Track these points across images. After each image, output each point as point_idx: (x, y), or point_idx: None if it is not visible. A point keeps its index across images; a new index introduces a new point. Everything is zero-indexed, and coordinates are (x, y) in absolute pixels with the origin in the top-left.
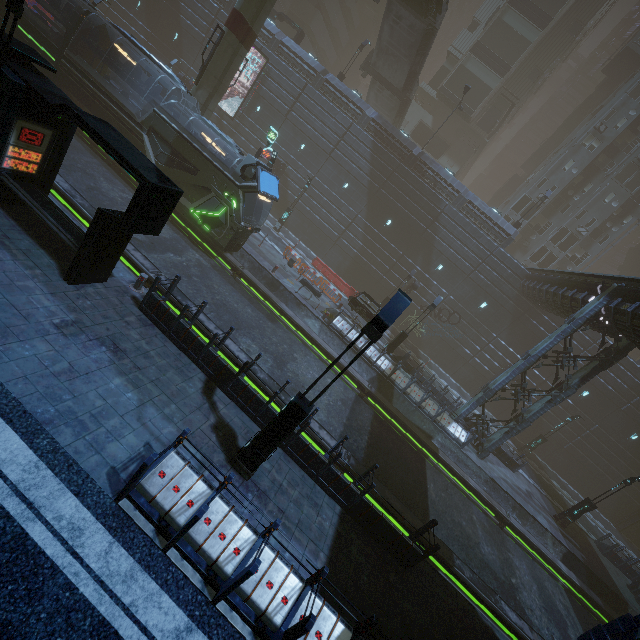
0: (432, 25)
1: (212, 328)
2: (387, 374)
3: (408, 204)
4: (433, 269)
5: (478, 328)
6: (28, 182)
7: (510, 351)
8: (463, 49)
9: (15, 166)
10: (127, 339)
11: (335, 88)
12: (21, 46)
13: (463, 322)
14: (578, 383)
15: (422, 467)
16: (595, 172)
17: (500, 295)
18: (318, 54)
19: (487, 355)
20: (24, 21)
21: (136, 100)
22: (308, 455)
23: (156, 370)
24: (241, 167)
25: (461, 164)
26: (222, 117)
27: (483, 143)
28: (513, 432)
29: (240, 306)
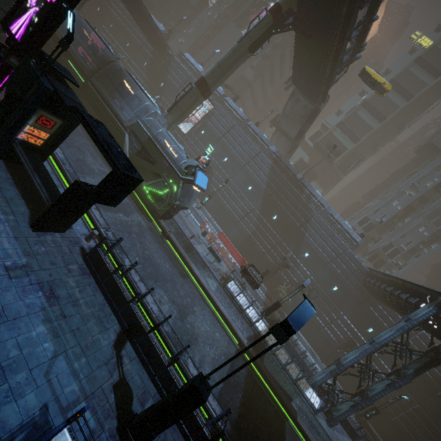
0: (318, 108)
1: (137, 280)
2: (262, 335)
3: (289, 208)
4: (301, 255)
5: (330, 305)
6: (32, 150)
7: (352, 328)
8: (332, 124)
9: (27, 138)
10: (64, 286)
11: (253, 130)
12: (61, 67)
13: (319, 298)
14: (413, 374)
15: (282, 431)
16: (412, 210)
17: (348, 283)
18: (244, 110)
19: (335, 327)
20: (73, 58)
21: (127, 113)
22: (193, 426)
23: (79, 319)
24: (185, 166)
25: (324, 188)
26: (178, 132)
27: (339, 178)
28: (358, 407)
29: (162, 261)
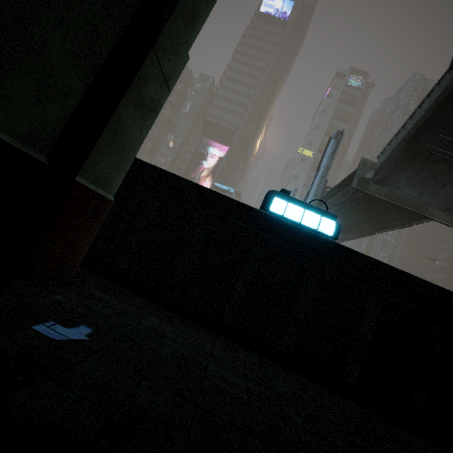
0: None
1: None
2: None
3: None
4: None
5: None
6: None
7: None
8: None
9: None
10: None
11: None
12: None
13: None
14: None
15: None
16: None
17: None
18: None
19: None
20: None
21: None
22: None
23: None
24: None
25: None
26: None
27: None
28: None
29: None
